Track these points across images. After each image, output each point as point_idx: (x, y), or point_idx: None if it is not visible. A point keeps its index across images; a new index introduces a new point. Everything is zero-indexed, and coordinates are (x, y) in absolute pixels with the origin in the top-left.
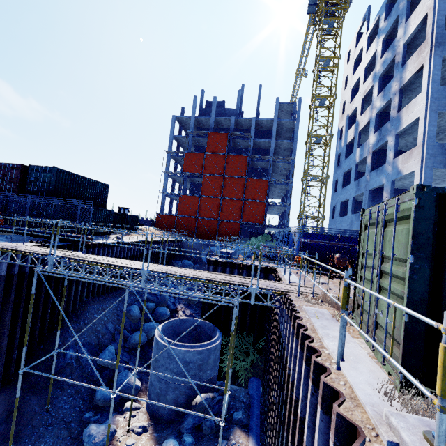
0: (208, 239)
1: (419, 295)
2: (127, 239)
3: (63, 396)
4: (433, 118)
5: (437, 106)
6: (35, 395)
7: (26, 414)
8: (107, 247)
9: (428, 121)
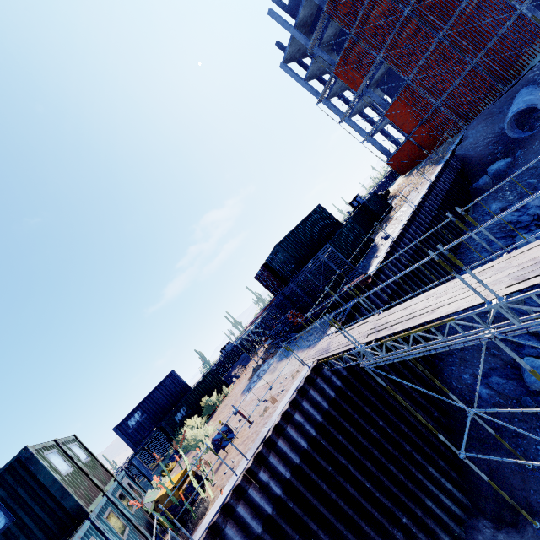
0: (488, 104)
1: None
2: (393, 229)
3: (534, 446)
4: None
5: None
6: (495, 451)
7: (509, 476)
8: (388, 262)
9: None
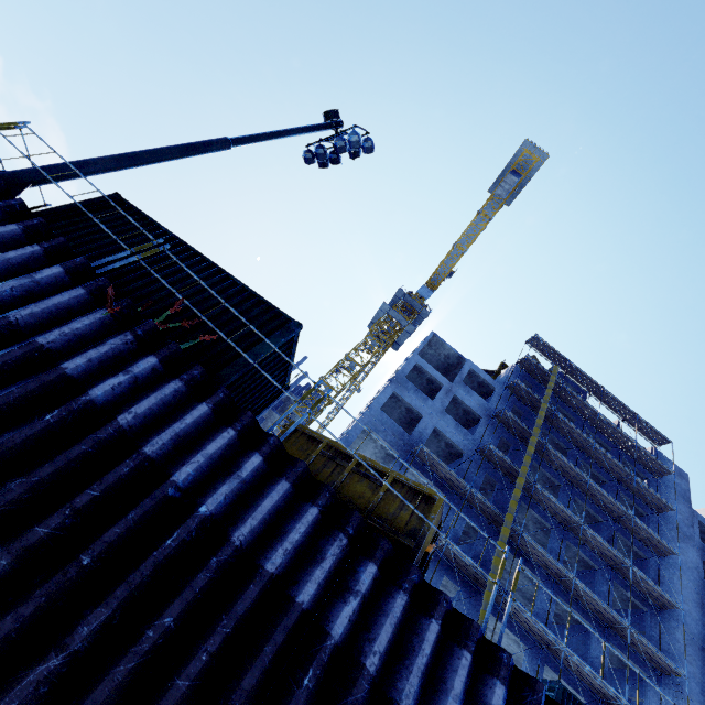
0: None
1: (61, 209)
2: None
3: None
4: (360, 428)
5: (369, 421)
6: None
7: None
8: None
9: (355, 427)
